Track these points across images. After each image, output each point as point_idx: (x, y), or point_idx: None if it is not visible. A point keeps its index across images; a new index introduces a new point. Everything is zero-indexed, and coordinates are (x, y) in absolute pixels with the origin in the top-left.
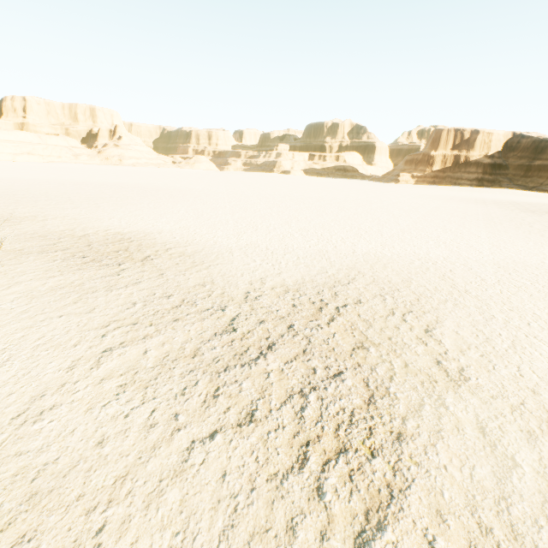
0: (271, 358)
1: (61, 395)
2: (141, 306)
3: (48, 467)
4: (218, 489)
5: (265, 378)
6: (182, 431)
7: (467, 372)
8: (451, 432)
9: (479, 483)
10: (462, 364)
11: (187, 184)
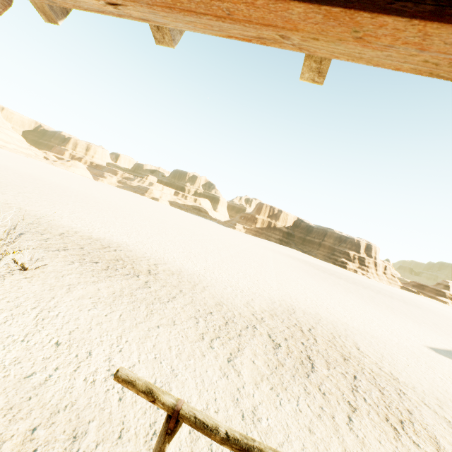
0: (318, 366)
1: (247, 398)
2: (203, 320)
3: (306, 451)
4: (386, 449)
5: (331, 380)
6: (335, 418)
7: (394, 374)
8: (420, 407)
9: (449, 430)
10: (388, 369)
11: (82, 189)
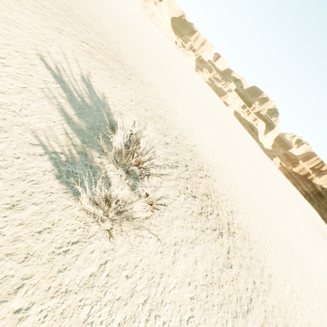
0: None
1: None
2: None
3: None
4: None
5: None
6: None
7: None
8: None
9: None
10: None
11: (189, 79)
